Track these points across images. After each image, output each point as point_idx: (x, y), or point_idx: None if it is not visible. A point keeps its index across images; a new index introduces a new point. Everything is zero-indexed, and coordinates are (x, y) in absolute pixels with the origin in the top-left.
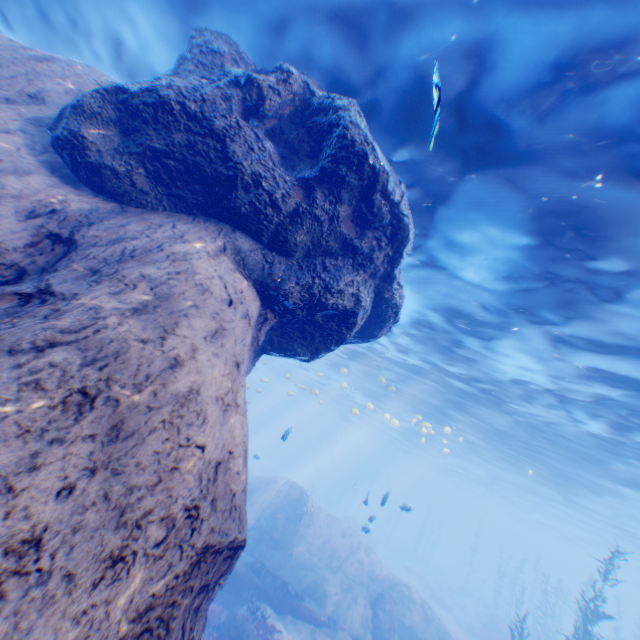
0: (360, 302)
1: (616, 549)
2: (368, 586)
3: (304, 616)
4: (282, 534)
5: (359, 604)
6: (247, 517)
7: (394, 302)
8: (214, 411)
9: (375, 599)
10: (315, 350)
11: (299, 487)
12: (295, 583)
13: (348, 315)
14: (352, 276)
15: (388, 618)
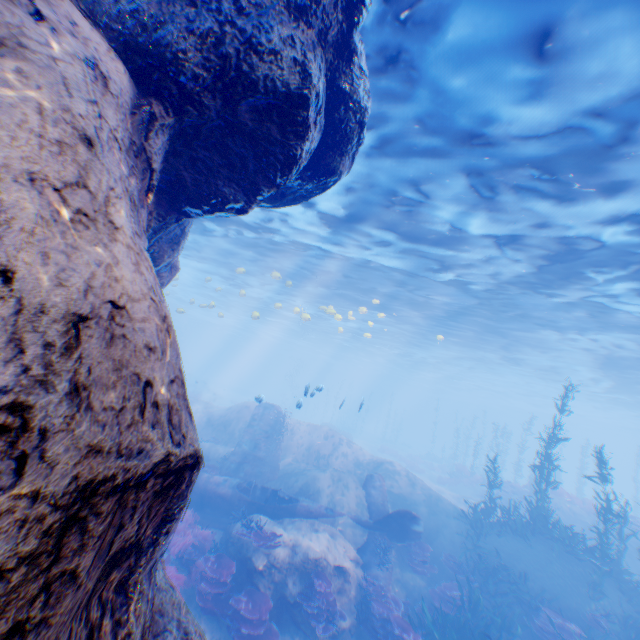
0: (311, 79)
1: (569, 384)
2: (356, 473)
3: (302, 515)
4: (264, 451)
5: (352, 490)
6: (193, 424)
7: (358, 103)
8: (27, 203)
9: (365, 481)
10: (255, 192)
11: (272, 405)
12: (287, 489)
13: (296, 107)
14: (291, 30)
15: (380, 493)
